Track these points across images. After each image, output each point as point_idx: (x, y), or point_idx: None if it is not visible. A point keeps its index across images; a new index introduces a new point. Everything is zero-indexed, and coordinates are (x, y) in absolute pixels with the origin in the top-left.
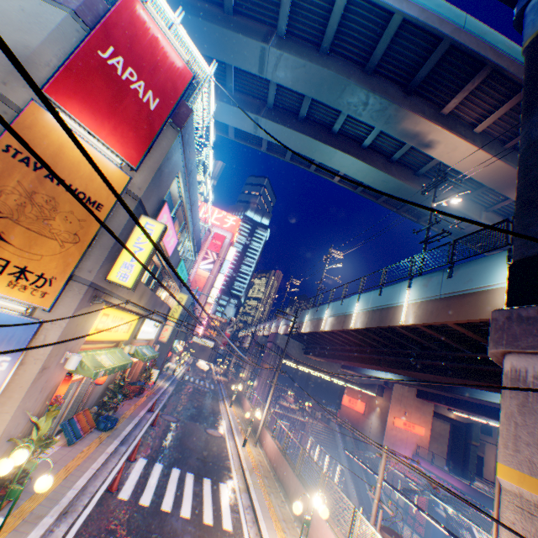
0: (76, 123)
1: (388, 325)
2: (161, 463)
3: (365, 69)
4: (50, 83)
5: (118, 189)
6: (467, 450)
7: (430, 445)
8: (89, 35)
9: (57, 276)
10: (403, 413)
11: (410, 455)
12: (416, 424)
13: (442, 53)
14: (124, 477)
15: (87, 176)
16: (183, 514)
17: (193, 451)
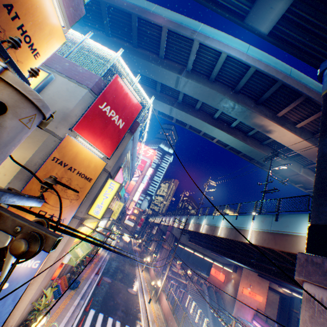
0: (85, 140)
1: (240, 240)
2: (102, 313)
3: (233, 90)
4: (76, 125)
5: (100, 169)
6: (290, 315)
7: (266, 308)
8: (96, 99)
9: (66, 217)
10: (249, 285)
11: (252, 314)
12: (257, 294)
13: (277, 87)
14: (83, 322)
15: (86, 165)
16: None
17: (120, 305)
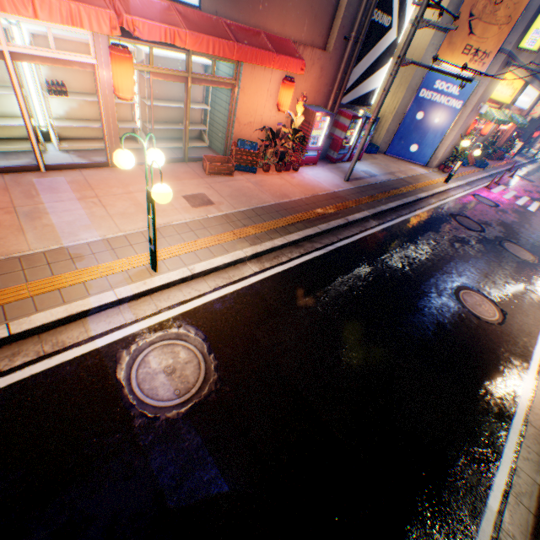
0: None
1: None
2: (515, 192)
3: None
4: None
5: None
6: None
7: None
8: None
9: (490, 52)
10: None
11: None
12: None
13: None
14: (491, 188)
15: None
16: (528, 209)
17: None
